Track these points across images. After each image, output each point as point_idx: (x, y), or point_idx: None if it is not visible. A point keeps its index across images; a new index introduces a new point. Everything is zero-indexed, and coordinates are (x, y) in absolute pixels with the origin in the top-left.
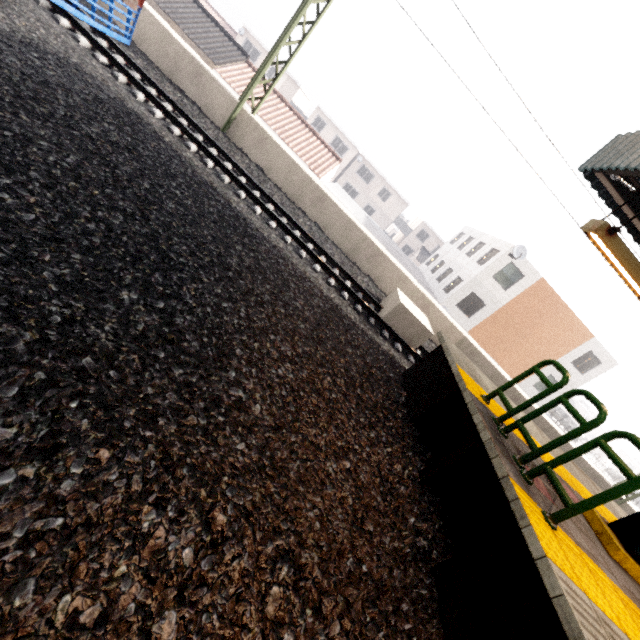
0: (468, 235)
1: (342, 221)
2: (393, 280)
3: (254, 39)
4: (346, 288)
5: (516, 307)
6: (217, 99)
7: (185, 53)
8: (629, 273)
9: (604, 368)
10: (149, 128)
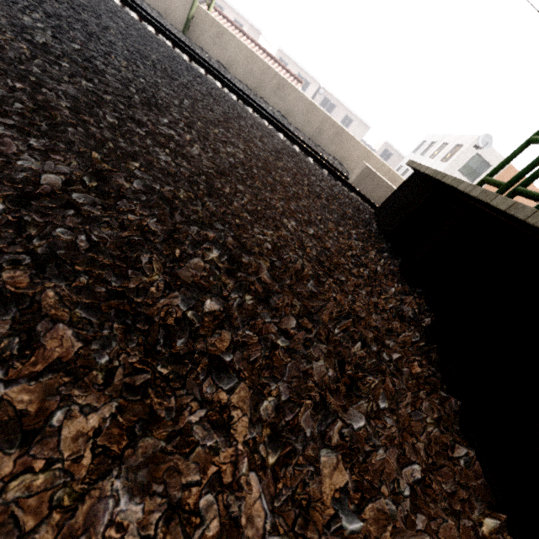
0: (430, 141)
1: (303, 105)
2: (358, 158)
3: None
4: (310, 155)
5: None
6: (174, 1)
7: None
8: None
9: None
10: None
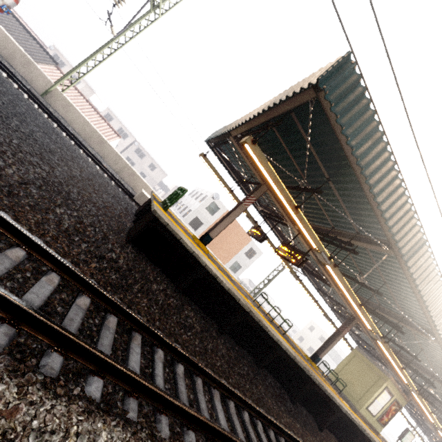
0: (197, 191)
1: (114, 155)
2: (142, 188)
3: (62, 55)
4: (113, 180)
5: None
6: (40, 79)
7: (20, 51)
8: (212, 171)
9: (258, 256)
10: (4, 78)
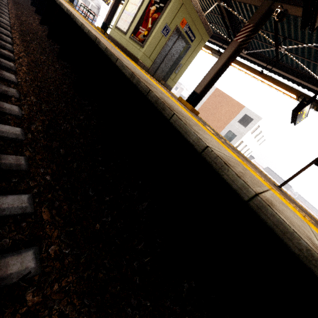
0: None
1: None
2: None
3: None
4: None
5: (209, 102)
6: None
7: None
8: None
9: (255, 121)
10: None
